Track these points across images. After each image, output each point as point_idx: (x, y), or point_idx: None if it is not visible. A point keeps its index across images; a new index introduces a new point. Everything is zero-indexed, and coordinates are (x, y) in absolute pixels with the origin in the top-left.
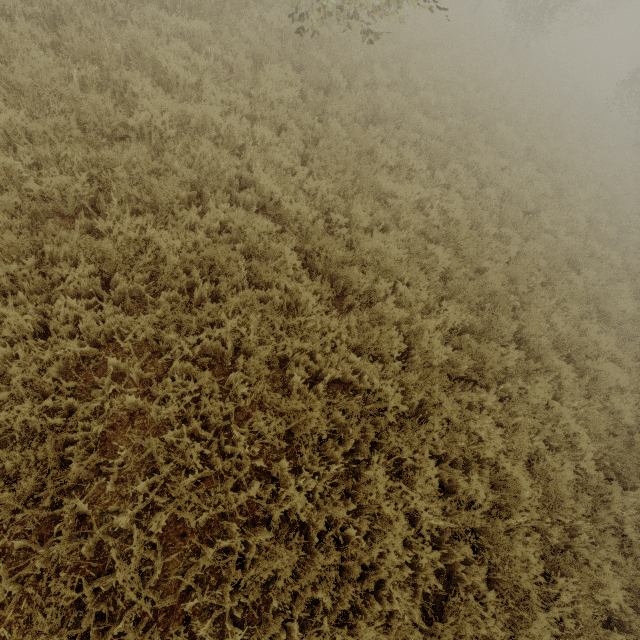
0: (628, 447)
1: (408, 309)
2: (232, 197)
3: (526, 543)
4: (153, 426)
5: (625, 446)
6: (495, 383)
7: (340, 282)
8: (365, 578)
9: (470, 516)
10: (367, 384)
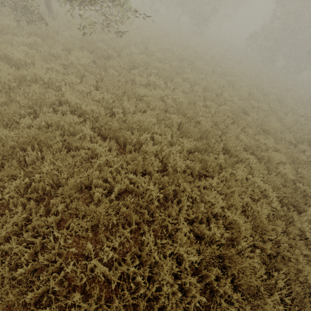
0: (296, 191)
1: (161, 146)
2: (56, 110)
3: (252, 257)
4: (0, 243)
5: (293, 190)
6: (217, 173)
7: (121, 140)
8: (154, 307)
9: (213, 249)
10: (141, 188)
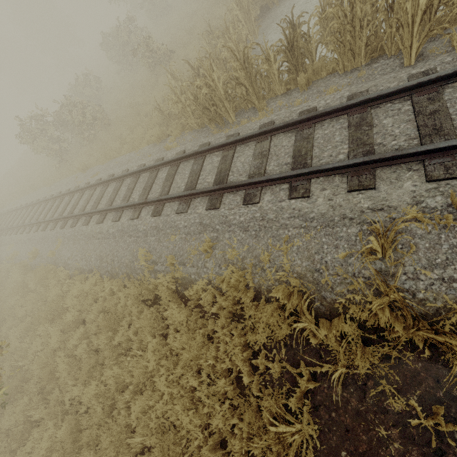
0: None
1: None
2: None
3: None
4: None
5: None
6: None
7: None
8: None
9: None
10: None
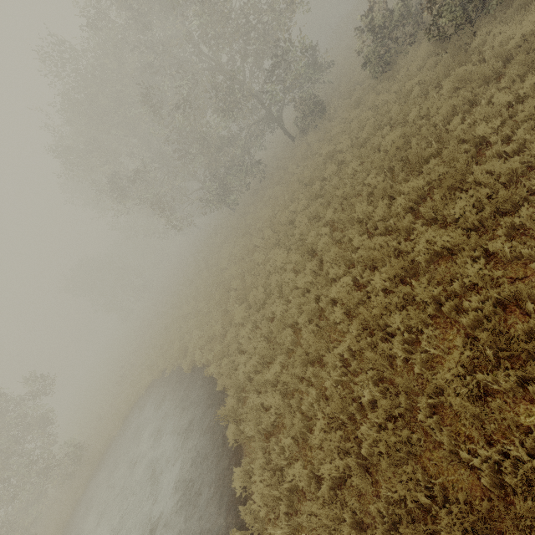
0: None
1: None
2: None
3: None
4: None
5: None
6: None
7: None
8: None
9: None
10: None
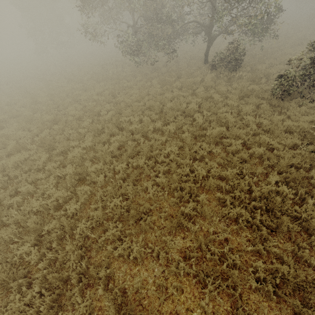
0: None
1: None
2: None
3: None
4: None
5: None
6: None
7: None
8: None
9: None
10: None
